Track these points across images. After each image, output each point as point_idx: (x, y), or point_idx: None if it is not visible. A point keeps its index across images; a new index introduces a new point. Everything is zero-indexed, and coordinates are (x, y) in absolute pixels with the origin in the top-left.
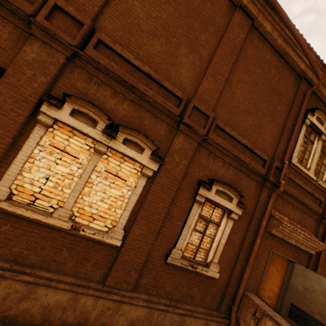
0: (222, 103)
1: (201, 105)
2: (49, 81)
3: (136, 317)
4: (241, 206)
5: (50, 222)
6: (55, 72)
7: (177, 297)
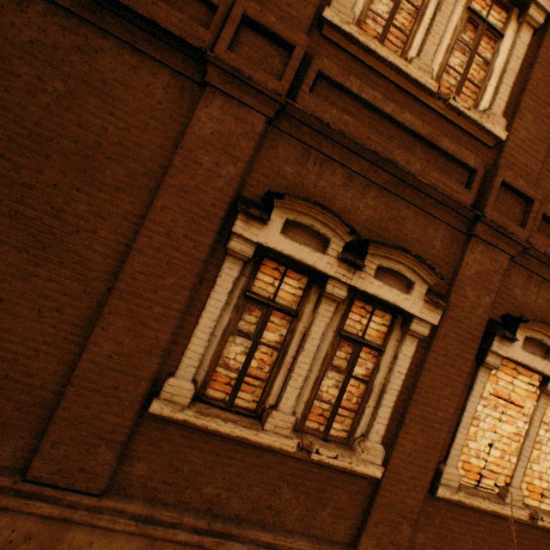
0: None
1: None
2: (492, 300)
3: None
4: None
5: (506, 513)
6: (498, 284)
7: None
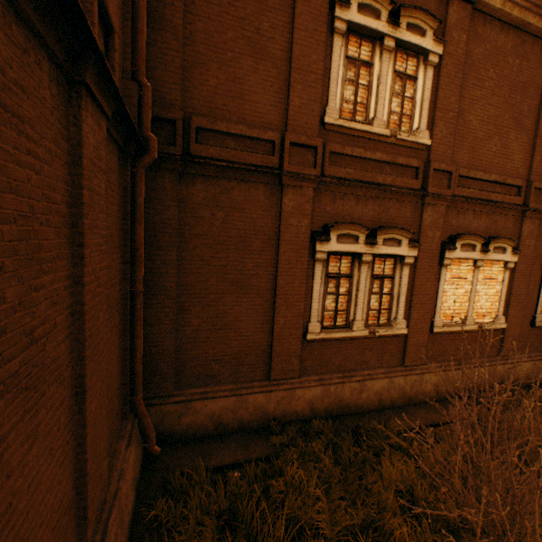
0: None
1: (540, 183)
2: (441, 232)
3: (527, 369)
4: None
5: (467, 329)
6: (442, 223)
7: (541, 348)
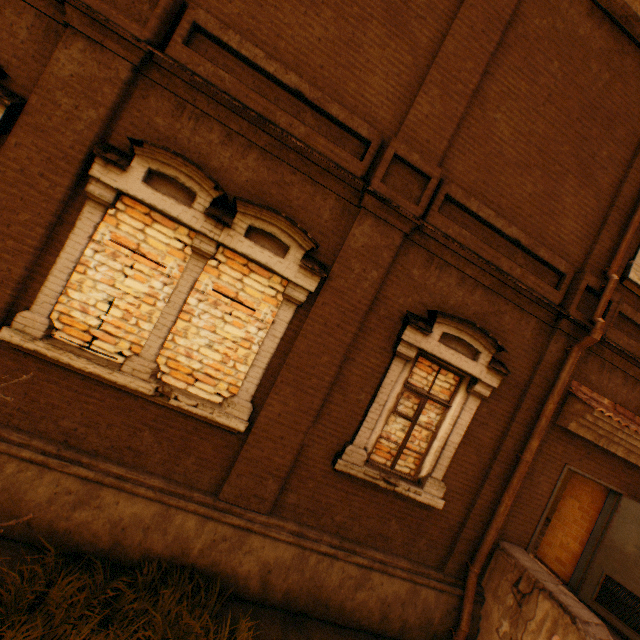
0: (463, 147)
1: (413, 153)
2: (104, 117)
3: (276, 560)
4: (497, 368)
5: (118, 381)
6: (114, 99)
7: (357, 535)
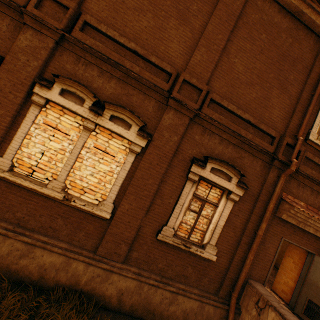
0: (219, 76)
1: (192, 78)
2: (41, 64)
3: (126, 288)
4: (241, 186)
5: (45, 192)
6: (46, 56)
7: (170, 275)
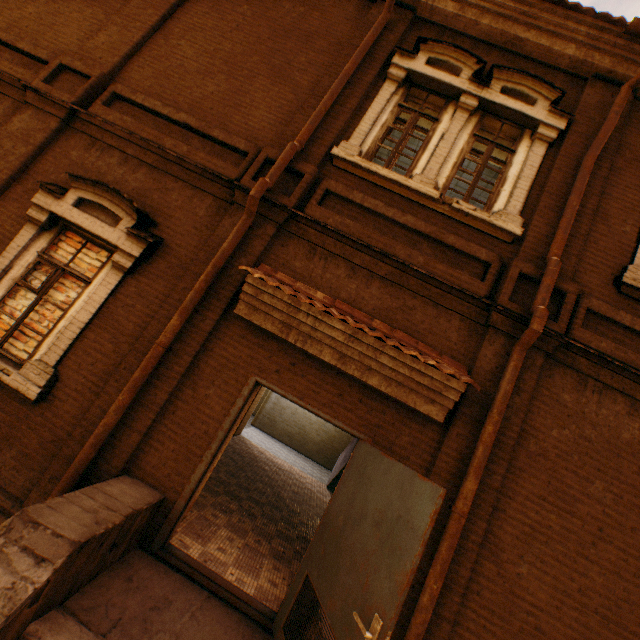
0: (144, 64)
1: (77, 62)
2: None
3: None
4: (135, 233)
5: None
6: None
7: None
